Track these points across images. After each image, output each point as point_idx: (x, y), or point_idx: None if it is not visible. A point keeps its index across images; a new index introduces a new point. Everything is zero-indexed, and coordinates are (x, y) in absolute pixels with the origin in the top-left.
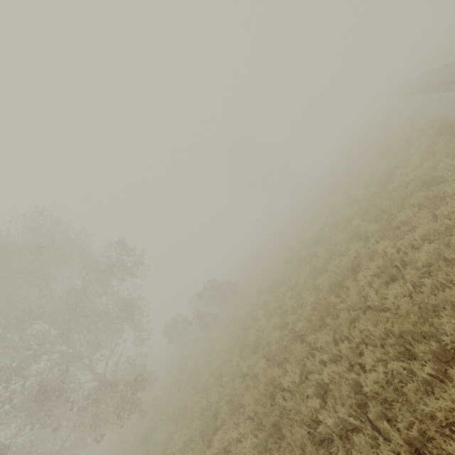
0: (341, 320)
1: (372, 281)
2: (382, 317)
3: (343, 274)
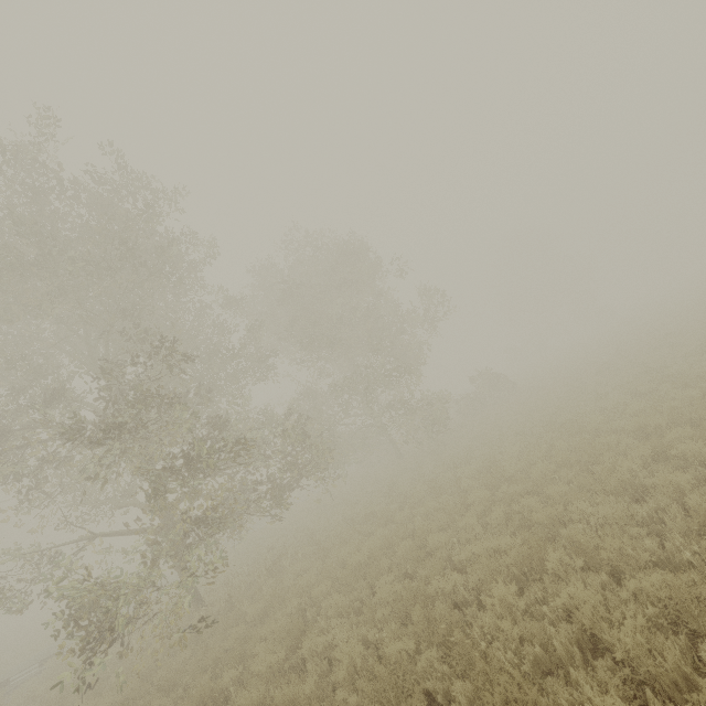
0: None
1: None
2: None
3: None
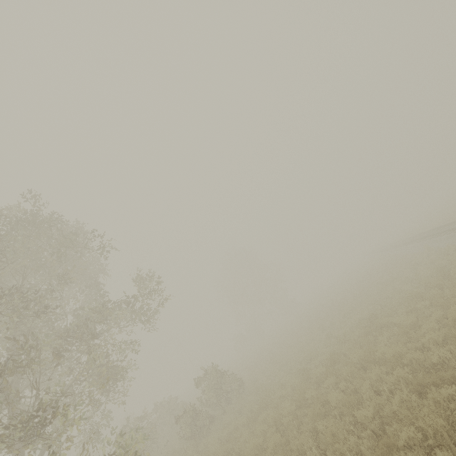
0: None
1: None
2: None
3: None
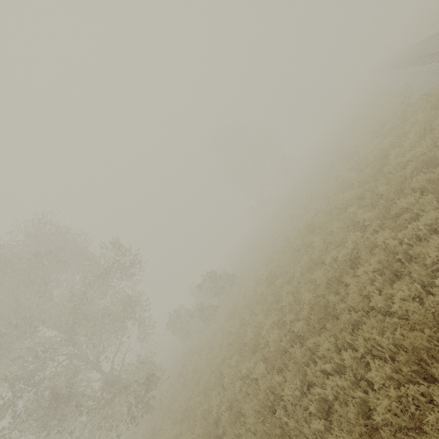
0: (342, 325)
1: (374, 278)
2: (388, 322)
3: (341, 268)
